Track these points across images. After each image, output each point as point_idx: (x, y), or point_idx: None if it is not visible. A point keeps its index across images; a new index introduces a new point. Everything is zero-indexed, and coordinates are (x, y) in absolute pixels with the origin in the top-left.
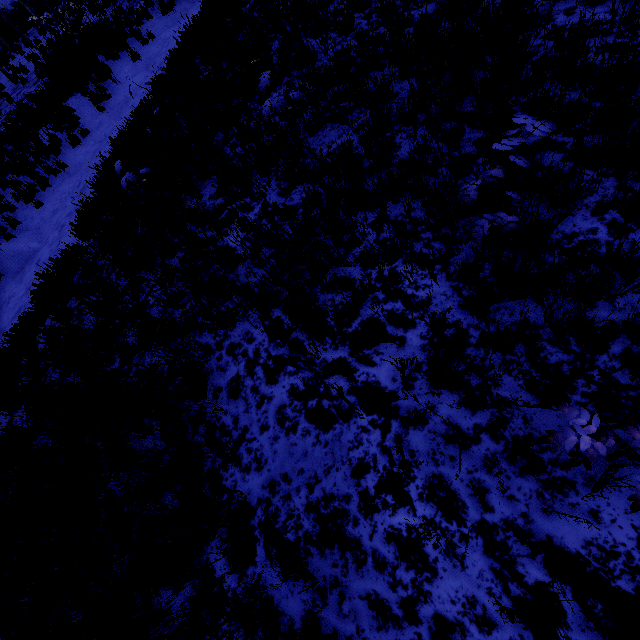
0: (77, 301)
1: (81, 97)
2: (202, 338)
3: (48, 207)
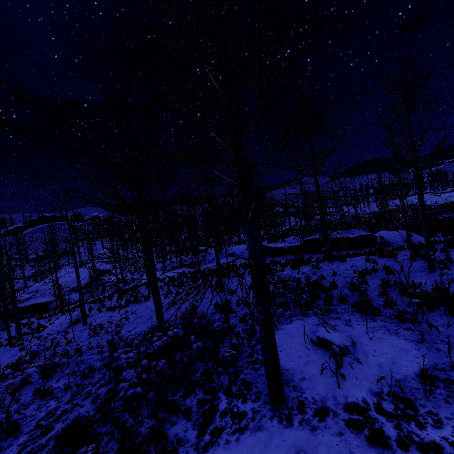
0: None
1: None
2: None
3: None
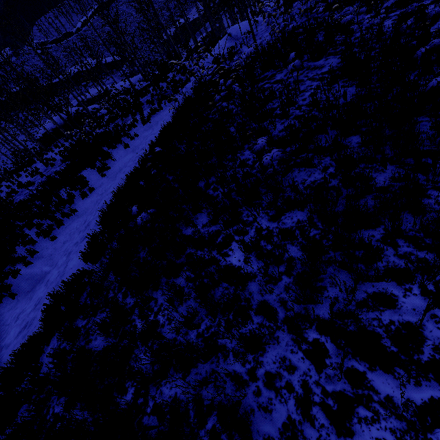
0: (84, 320)
1: (90, 170)
2: (228, 364)
3: (60, 239)
